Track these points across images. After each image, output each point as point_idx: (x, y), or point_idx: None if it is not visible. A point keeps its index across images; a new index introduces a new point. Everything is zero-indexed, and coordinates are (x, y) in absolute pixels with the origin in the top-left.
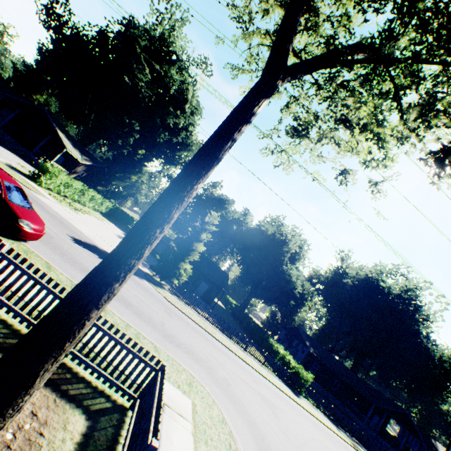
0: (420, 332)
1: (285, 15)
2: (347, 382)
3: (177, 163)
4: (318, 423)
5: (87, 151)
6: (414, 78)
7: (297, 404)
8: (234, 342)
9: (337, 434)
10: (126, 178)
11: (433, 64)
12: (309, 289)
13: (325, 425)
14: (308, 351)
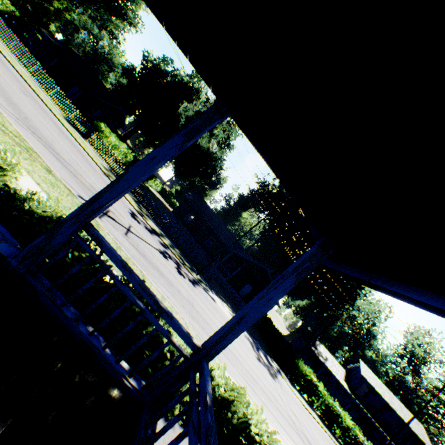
0: None
1: None
2: (224, 244)
3: (117, 11)
4: (50, 114)
5: None
6: None
7: (30, 89)
8: (16, 58)
9: (85, 149)
10: (47, 2)
11: None
12: (219, 157)
13: (71, 133)
14: (186, 199)
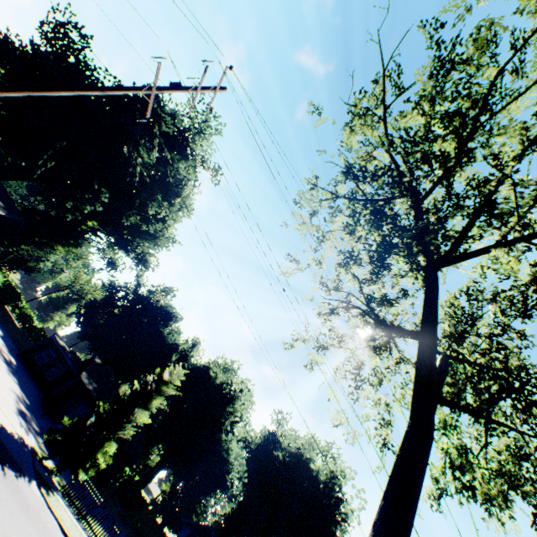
0: (336, 535)
1: (427, 347)
2: None
3: (133, 250)
4: None
5: (5, 189)
6: (513, 455)
7: None
8: None
9: None
10: (47, 245)
11: (511, 429)
12: None
13: None
14: None
